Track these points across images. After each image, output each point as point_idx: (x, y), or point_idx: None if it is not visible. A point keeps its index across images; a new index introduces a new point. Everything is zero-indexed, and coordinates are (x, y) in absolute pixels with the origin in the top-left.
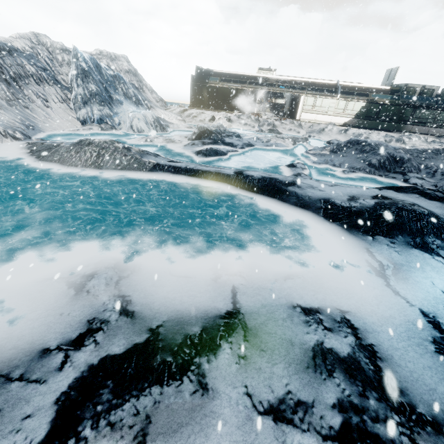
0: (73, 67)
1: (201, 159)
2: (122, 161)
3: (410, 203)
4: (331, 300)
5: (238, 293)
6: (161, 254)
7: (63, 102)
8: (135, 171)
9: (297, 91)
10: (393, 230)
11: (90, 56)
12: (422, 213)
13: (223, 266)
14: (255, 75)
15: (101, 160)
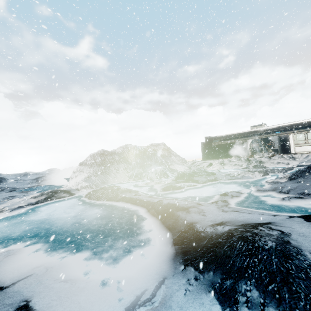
0: (133, 154)
1: (160, 193)
2: (109, 196)
3: (269, 233)
4: (54, 309)
5: (26, 278)
6: (48, 248)
7: (125, 169)
8: (110, 201)
9: (284, 133)
10: (211, 263)
11: (143, 147)
12: (261, 246)
13: (53, 261)
14: (246, 131)
15: (101, 196)
